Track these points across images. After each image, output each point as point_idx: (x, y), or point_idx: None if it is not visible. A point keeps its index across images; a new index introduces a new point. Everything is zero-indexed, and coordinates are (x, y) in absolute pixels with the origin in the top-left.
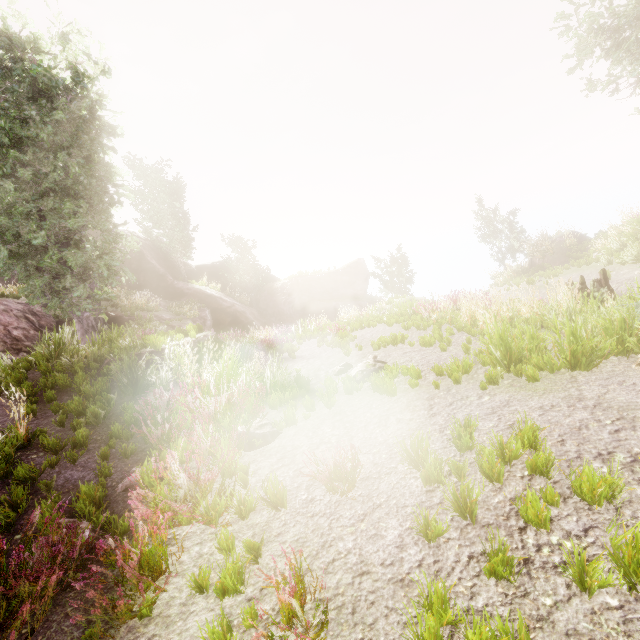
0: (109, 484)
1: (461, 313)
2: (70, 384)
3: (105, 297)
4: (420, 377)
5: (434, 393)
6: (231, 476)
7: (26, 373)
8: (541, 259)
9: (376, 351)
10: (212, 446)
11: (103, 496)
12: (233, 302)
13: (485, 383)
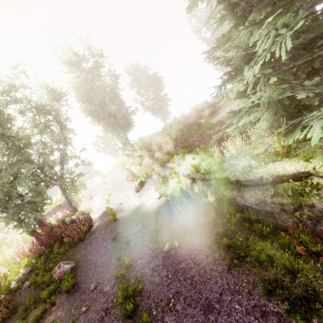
0: None
1: None
2: None
3: None
4: None
5: None
6: None
7: None
8: None
9: None
10: None
11: None
12: None
13: None
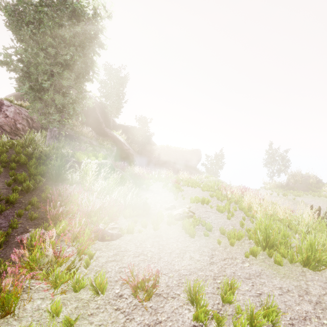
0: (13, 233)
1: (244, 200)
2: (27, 163)
3: (67, 124)
4: (211, 231)
5: (216, 246)
6: (80, 259)
7: (9, 149)
8: (293, 184)
9: (191, 203)
10: (80, 231)
11: (5, 241)
12: (129, 148)
13: (249, 254)
